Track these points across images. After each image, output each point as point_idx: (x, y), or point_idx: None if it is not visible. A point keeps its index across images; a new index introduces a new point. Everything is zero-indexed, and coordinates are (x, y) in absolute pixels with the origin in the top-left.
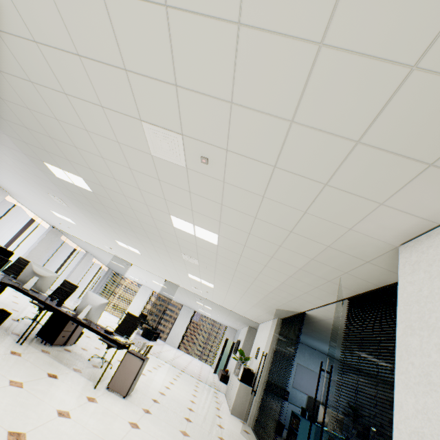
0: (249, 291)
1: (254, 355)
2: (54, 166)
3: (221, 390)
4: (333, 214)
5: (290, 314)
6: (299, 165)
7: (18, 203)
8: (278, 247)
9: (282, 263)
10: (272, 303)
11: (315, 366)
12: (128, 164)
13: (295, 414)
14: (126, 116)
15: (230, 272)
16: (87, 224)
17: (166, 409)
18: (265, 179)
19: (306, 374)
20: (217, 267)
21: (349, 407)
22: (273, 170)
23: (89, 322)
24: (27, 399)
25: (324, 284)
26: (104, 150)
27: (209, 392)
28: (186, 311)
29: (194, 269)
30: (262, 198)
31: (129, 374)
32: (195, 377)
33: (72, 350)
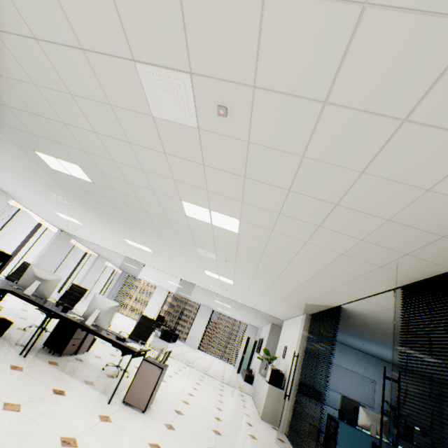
0: (275, 286)
1: (280, 354)
2: (47, 155)
3: (247, 392)
4: (405, 169)
5: (321, 309)
6: (365, 92)
7: (23, 207)
8: (316, 228)
9: (318, 249)
10: (301, 298)
11: (348, 363)
12: (126, 137)
13: (331, 417)
14: (115, 58)
15: (253, 265)
16: (94, 223)
17: (191, 421)
18: (307, 127)
19: (339, 372)
20: (238, 260)
21: (388, 406)
22: (321, 109)
23: (98, 329)
24: (23, 426)
25: (371, 272)
26: (96, 121)
27: (235, 395)
28: (204, 310)
29: (212, 264)
30: (300, 159)
31: (147, 385)
32: (219, 379)
33: (84, 359)
